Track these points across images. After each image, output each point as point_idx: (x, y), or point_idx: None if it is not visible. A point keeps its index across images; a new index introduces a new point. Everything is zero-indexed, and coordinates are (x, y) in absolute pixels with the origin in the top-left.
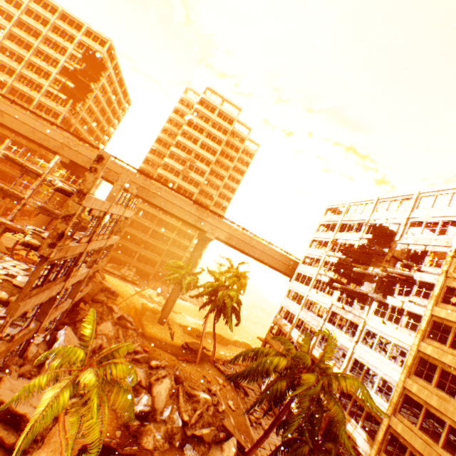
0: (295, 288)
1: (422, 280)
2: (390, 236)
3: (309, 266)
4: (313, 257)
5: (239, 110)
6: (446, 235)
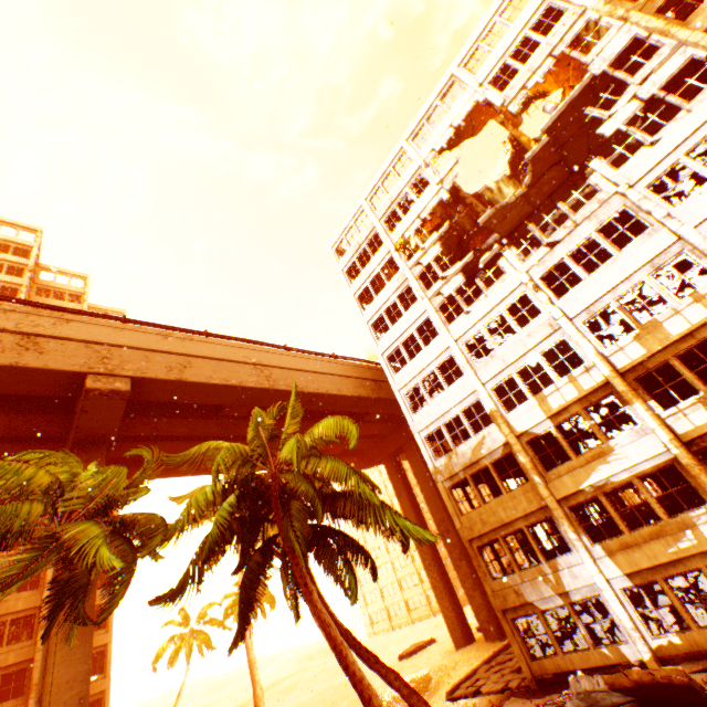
0: (415, 377)
1: (612, 58)
2: (453, 207)
3: (399, 319)
4: (389, 306)
5: (36, 233)
6: (558, 23)
